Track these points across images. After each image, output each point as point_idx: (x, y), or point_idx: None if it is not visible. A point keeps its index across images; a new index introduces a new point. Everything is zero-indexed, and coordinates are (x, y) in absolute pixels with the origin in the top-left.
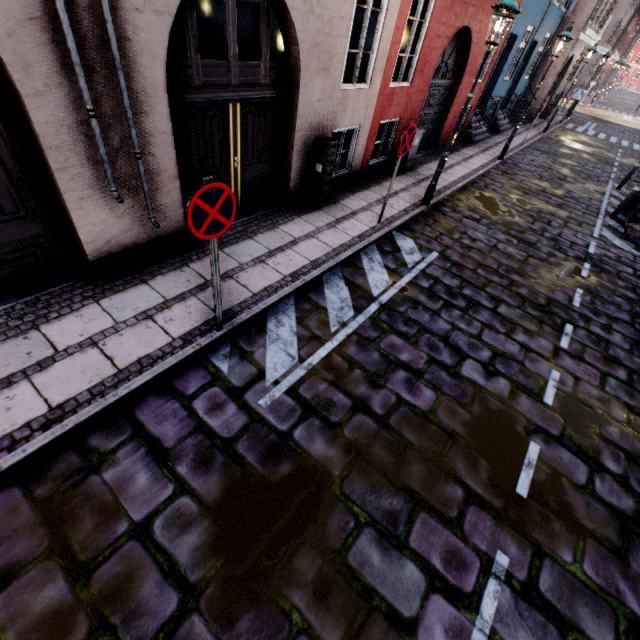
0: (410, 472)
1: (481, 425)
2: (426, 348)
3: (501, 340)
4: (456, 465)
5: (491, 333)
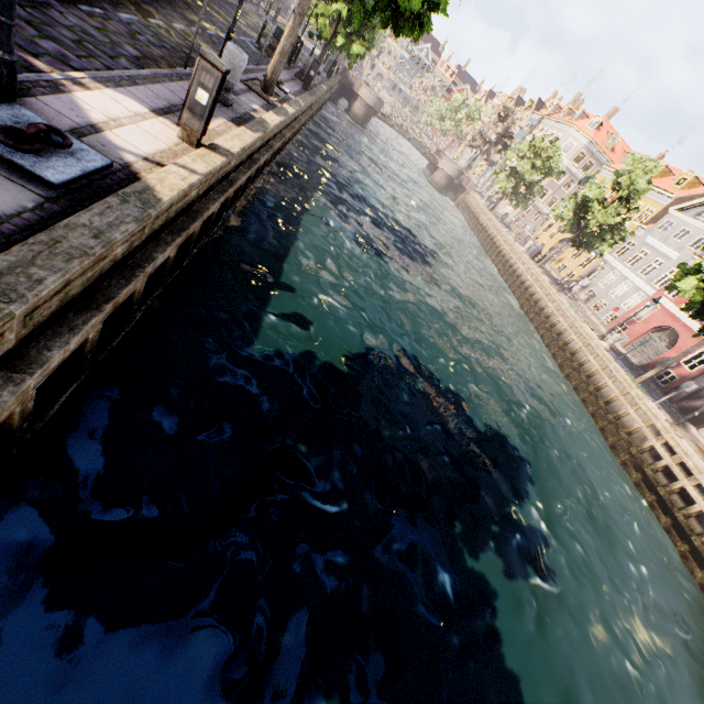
0: None
1: (136, 5)
2: None
3: (156, 6)
4: None
5: (151, 1)
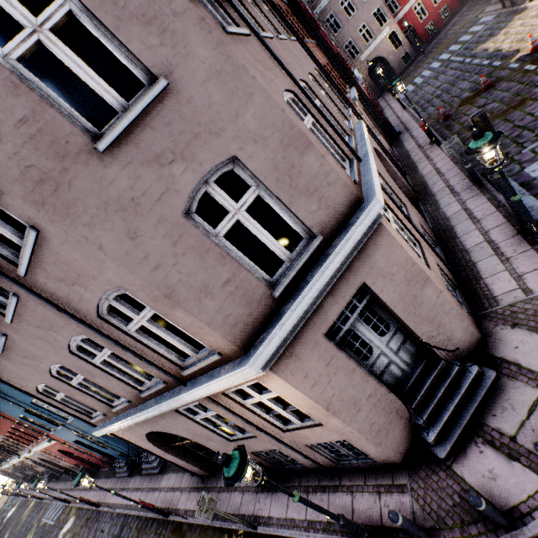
0: None
1: None
2: None
3: None
4: None
5: None
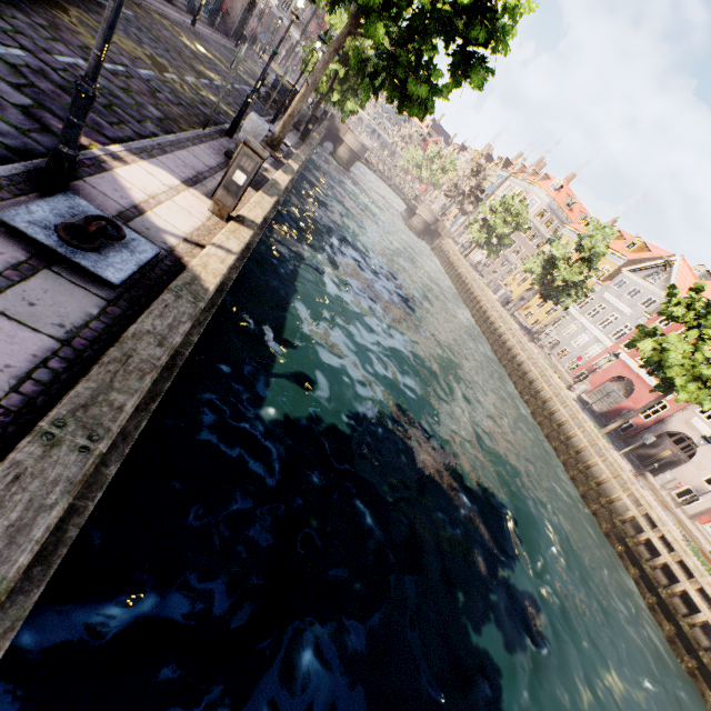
0: (113, 39)
1: (151, 58)
2: (123, 28)
3: (169, 57)
4: (137, 53)
5: (163, 53)
